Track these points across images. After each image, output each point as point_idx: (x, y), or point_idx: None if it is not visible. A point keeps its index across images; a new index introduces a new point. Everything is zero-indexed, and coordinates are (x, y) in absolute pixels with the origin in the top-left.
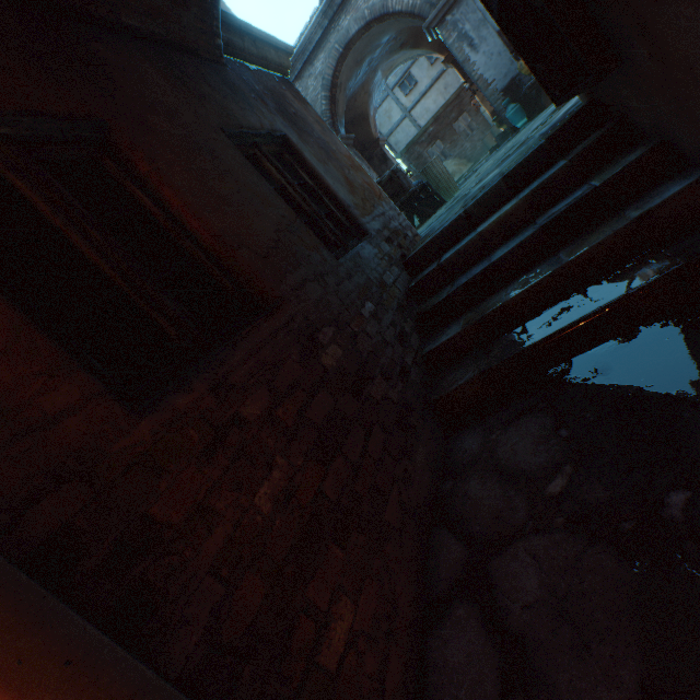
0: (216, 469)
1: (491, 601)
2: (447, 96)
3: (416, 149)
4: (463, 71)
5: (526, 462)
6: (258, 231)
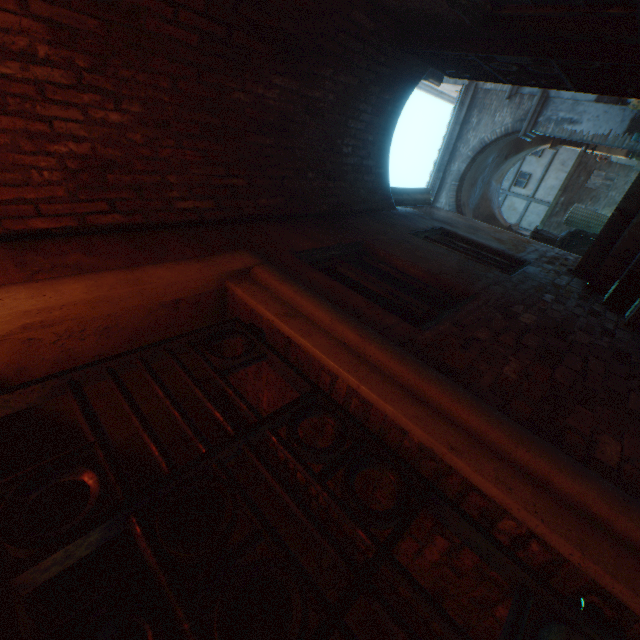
0: (471, 354)
1: None
2: (567, 169)
3: (552, 220)
4: (573, 143)
5: None
6: (446, 267)
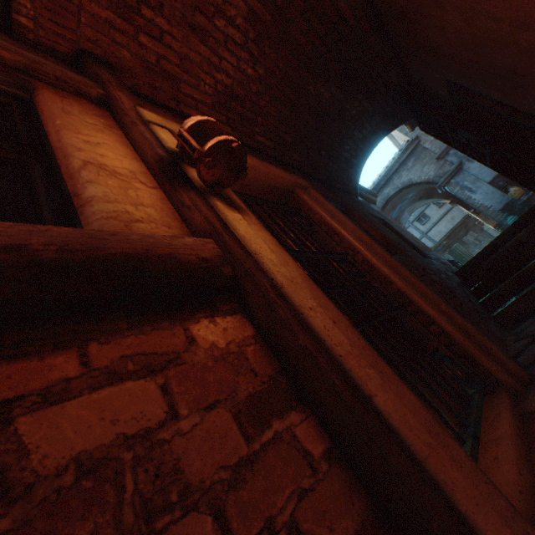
0: None
1: None
2: (454, 223)
3: None
4: (465, 206)
5: None
6: (392, 238)
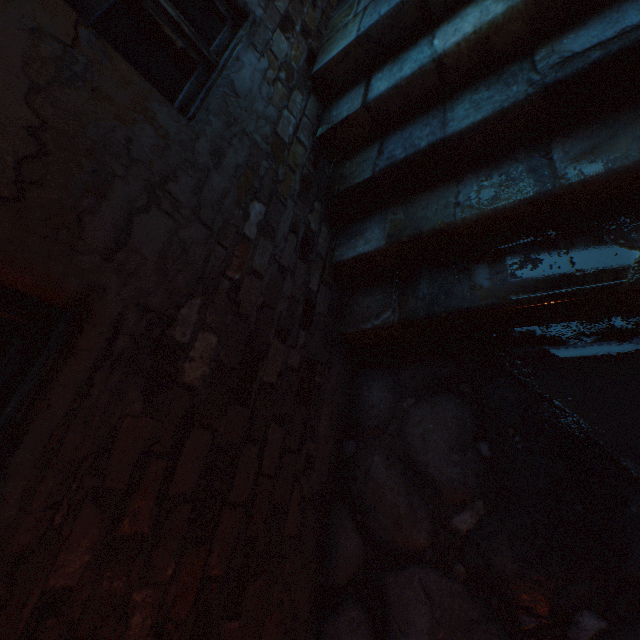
0: None
1: (383, 620)
2: None
3: None
4: None
5: (436, 467)
6: None
